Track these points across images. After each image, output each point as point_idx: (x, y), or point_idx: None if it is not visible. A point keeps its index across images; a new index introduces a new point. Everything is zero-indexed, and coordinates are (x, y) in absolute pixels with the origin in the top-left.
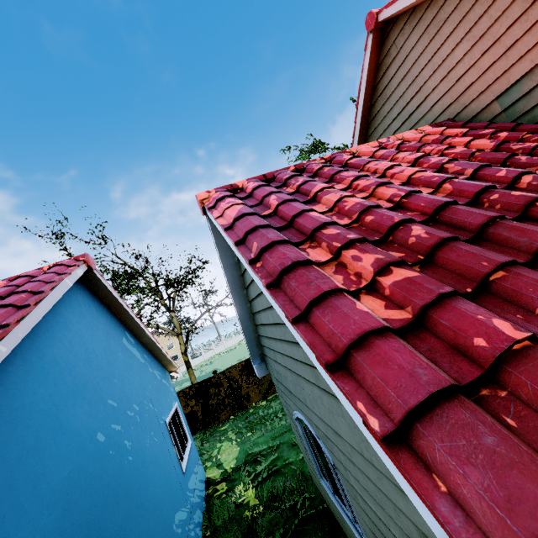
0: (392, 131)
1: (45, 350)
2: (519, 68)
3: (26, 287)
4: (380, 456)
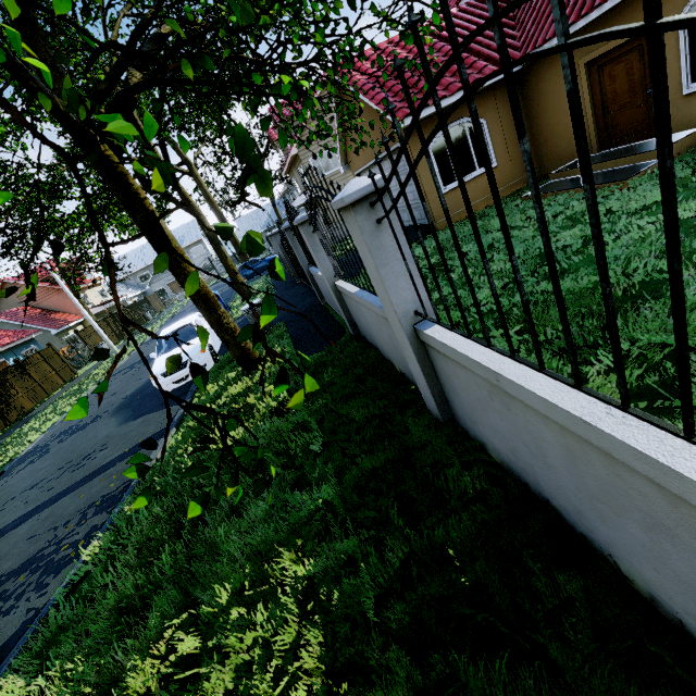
0: (10, 304)
1: None
2: (41, 300)
3: None
4: (45, 329)
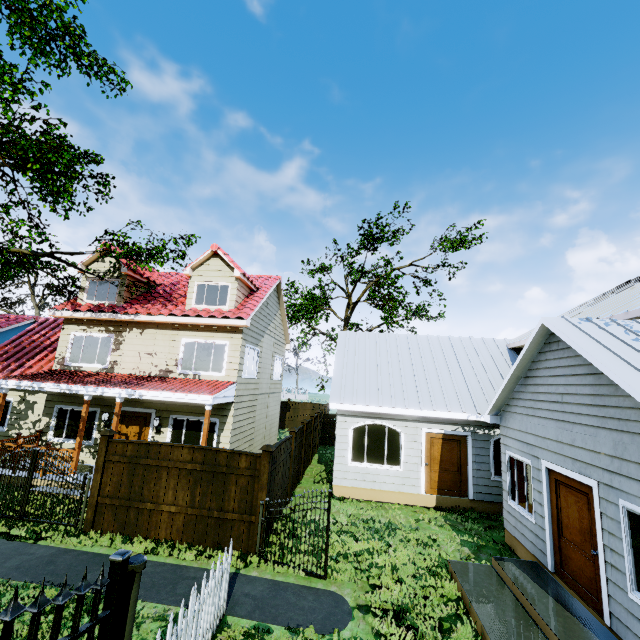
0: None
1: (0, 339)
2: None
3: (2, 325)
4: None
